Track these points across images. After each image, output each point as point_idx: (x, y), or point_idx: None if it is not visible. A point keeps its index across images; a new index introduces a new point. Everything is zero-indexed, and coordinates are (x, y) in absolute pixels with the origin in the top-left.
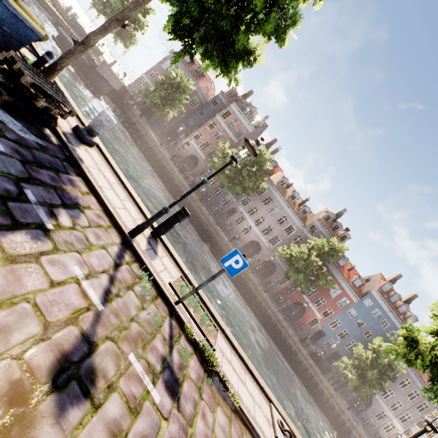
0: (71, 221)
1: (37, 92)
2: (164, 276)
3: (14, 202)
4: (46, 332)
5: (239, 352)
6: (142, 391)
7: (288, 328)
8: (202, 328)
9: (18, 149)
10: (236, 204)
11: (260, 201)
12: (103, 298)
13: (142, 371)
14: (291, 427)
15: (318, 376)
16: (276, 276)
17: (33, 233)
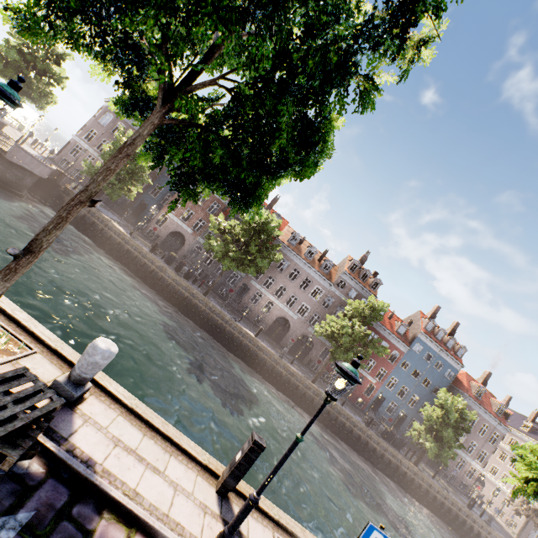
0: None
1: None
2: None
3: None
4: None
5: None
6: None
7: (351, 417)
8: None
9: None
10: (247, 280)
11: (274, 268)
12: None
13: None
14: None
15: (396, 458)
16: (316, 351)
17: None
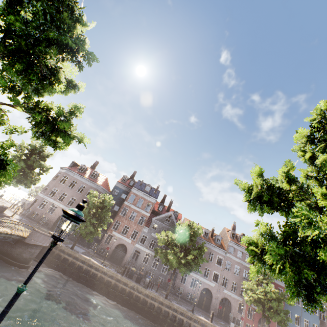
0: None
1: None
2: None
3: None
4: None
5: None
6: None
7: None
8: None
9: None
10: None
11: None
12: None
13: None
14: None
15: None
16: (235, 308)
17: None
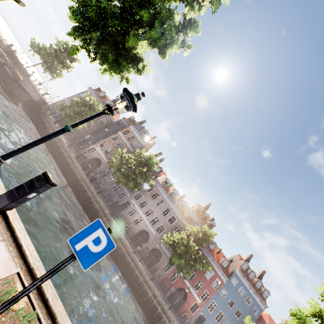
0: None
1: None
2: None
3: None
4: None
5: None
6: None
7: (173, 319)
8: None
9: None
10: (130, 198)
11: (149, 196)
12: None
13: None
14: None
15: None
16: (162, 263)
17: None
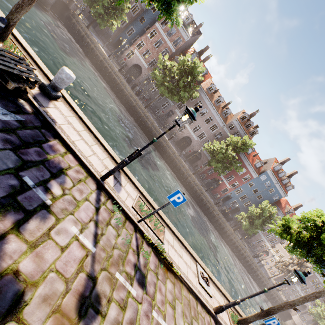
0: (61, 188)
1: (4, 74)
2: (128, 202)
3: (20, 195)
4: (68, 286)
5: (178, 237)
6: (126, 293)
7: (208, 197)
8: (155, 231)
9: (6, 138)
10: (173, 108)
11: (192, 105)
12: (94, 242)
13: (124, 280)
14: (208, 272)
15: (224, 223)
16: (202, 162)
17: (40, 215)
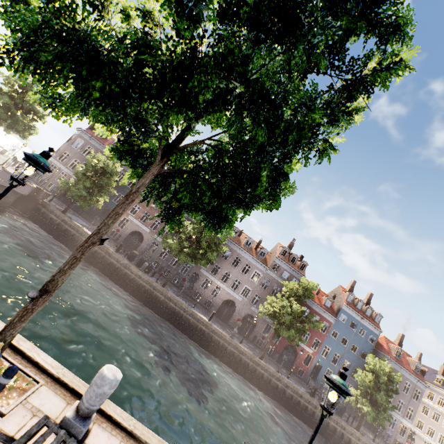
0: None
1: None
2: None
3: None
4: None
5: None
6: None
7: (297, 389)
8: None
9: None
10: (197, 269)
11: (219, 257)
12: None
13: None
14: None
15: (340, 425)
16: (260, 328)
17: None
